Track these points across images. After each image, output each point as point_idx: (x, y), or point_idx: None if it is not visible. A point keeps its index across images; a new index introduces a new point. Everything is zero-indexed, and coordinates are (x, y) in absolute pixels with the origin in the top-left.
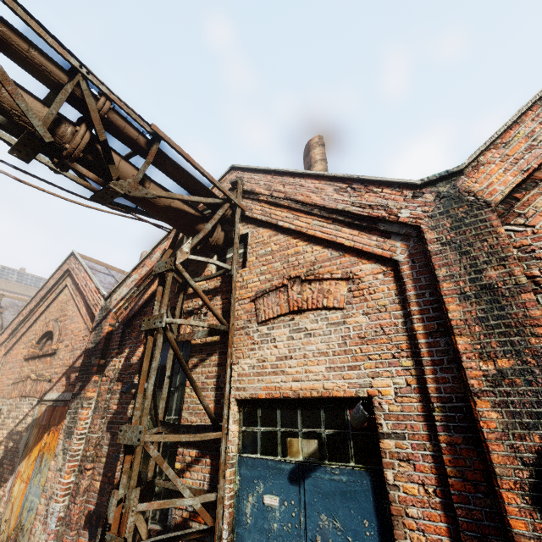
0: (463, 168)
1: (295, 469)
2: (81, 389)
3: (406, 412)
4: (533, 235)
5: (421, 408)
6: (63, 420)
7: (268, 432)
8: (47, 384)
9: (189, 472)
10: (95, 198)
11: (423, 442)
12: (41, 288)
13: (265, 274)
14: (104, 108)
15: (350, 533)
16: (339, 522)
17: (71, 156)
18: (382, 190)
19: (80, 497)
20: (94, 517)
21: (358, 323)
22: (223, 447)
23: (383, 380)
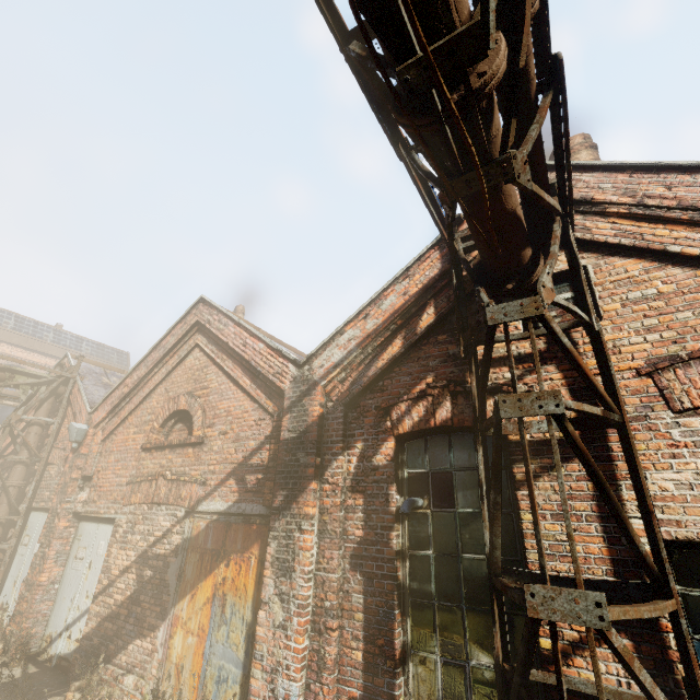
0: None
1: None
2: (290, 501)
3: None
4: None
5: None
6: (253, 545)
7: None
8: (200, 487)
9: (581, 657)
10: (453, 184)
11: None
12: (154, 348)
13: (659, 331)
14: (536, 4)
15: None
16: None
17: (482, 90)
18: None
19: (330, 674)
20: None
21: None
22: (686, 627)
23: None
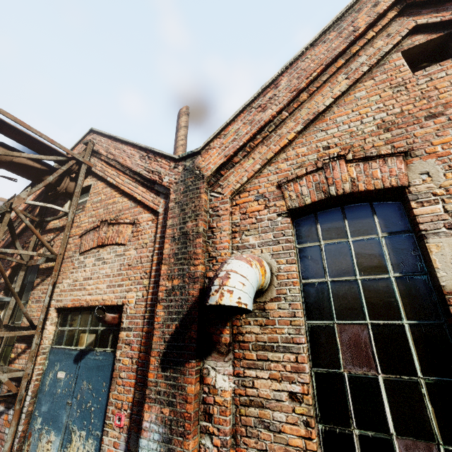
0: (200, 150)
1: (78, 354)
2: None
3: (137, 314)
4: (221, 200)
5: (144, 311)
6: None
7: (71, 330)
8: None
9: (18, 359)
10: None
11: (139, 332)
12: None
13: (93, 217)
14: None
15: (95, 391)
16: (91, 385)
17: None
18: (161, 161)
19: None
20: None
21: (130, 255)
22: (35, 341)
23: (132, 294)
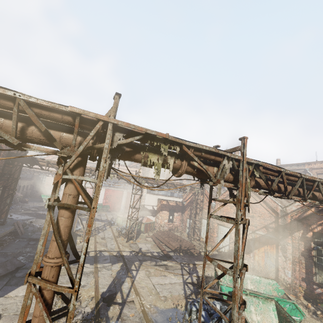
0: None
1: None
2: (283, 238)
3: None
4: None
5: None
6: (274, 244)
7: None
8: (255, 227)
9: None
10: None
11: None
12: None
13: None
14: None
15: None
16: None
17: None
18: None
19: (297, 272)
20: (306, 279)
21: None
22: None
23: None
